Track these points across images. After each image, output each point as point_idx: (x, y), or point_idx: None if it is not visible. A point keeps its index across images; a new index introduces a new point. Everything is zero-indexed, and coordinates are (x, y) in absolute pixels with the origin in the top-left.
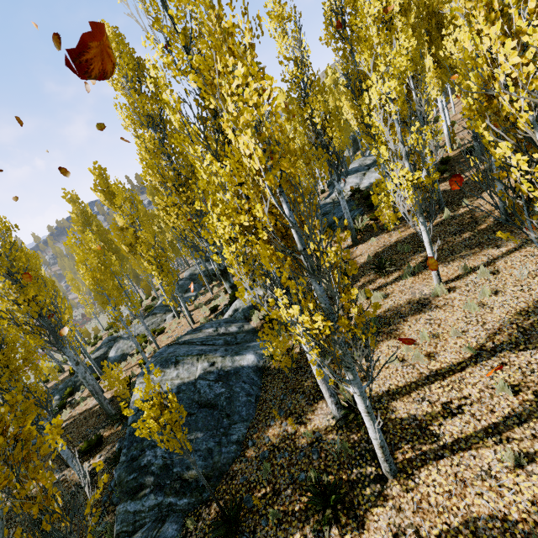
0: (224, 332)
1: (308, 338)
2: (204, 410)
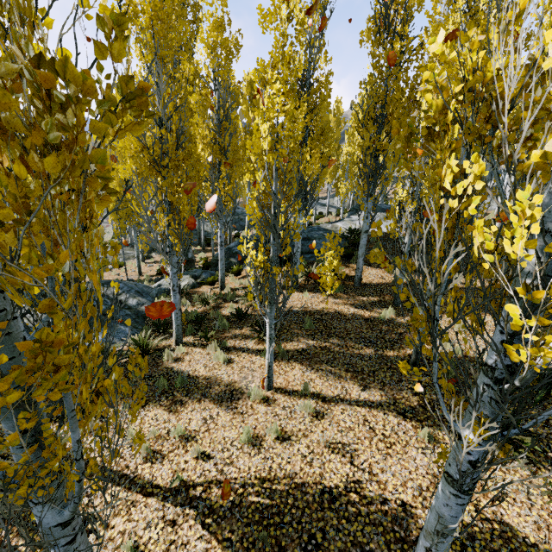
0: (122, 300)
1: None
2: None
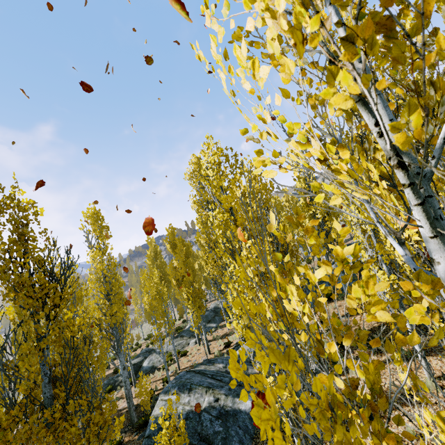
0: None
1: (279, 405)
2: (203, 444)
